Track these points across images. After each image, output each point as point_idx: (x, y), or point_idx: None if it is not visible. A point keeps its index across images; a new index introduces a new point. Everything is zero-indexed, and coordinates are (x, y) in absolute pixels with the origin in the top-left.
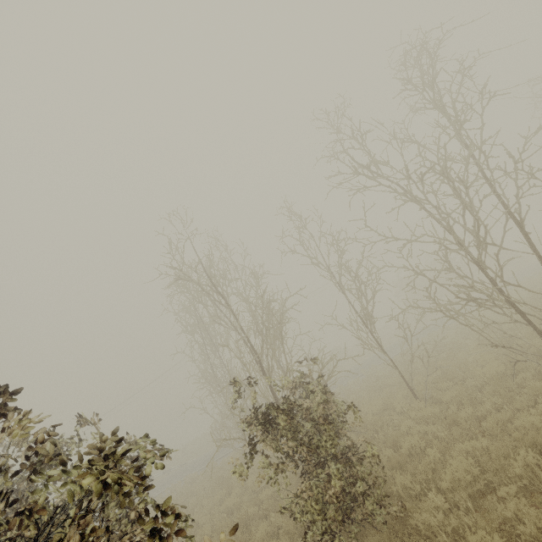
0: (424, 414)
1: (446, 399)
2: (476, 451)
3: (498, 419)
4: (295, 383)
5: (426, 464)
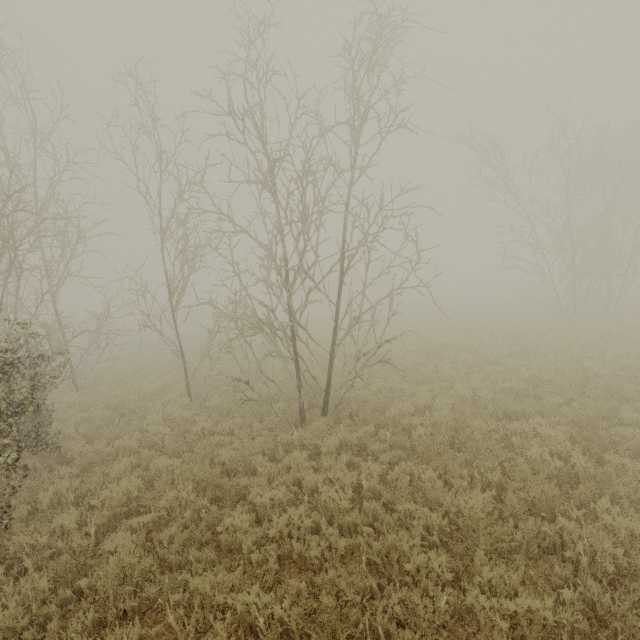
0: (173, 414)
1: (210, 404)
2: (163, 471)
3: (217, 441)
4: None
5: (101, 475)
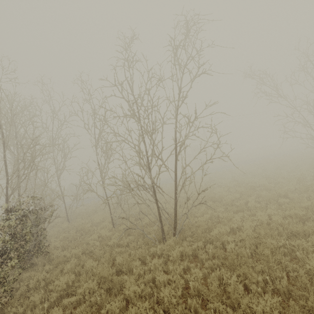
0: (102, 234)
1: (121, 228)
2: (88, 269)
3: (118, 251)
4: (4, 206)
5: (58, 271)
